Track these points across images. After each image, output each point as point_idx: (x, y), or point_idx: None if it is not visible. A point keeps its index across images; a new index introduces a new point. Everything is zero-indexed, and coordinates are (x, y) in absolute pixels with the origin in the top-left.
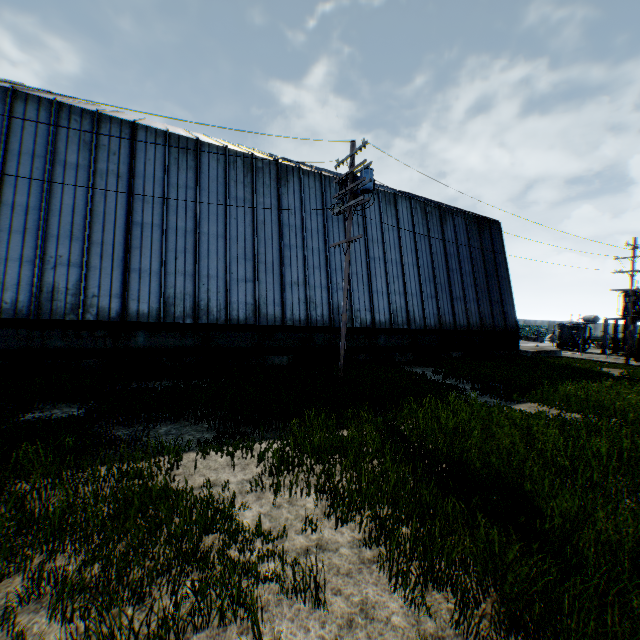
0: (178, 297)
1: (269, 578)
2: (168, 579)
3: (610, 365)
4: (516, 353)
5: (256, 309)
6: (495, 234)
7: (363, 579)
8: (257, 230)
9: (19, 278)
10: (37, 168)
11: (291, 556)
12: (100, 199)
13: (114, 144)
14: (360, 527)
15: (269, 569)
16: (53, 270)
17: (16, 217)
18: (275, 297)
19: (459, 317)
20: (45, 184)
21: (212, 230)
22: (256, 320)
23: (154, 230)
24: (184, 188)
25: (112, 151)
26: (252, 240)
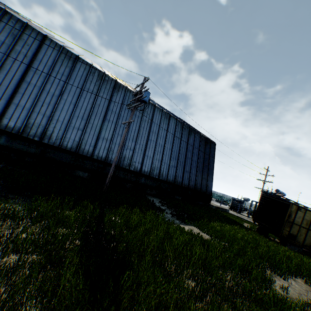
0: (35, 125)
1: None
2: None
3: (246, 221)
4: (208, 205)
5: (79, 144)
6: (212, 148)
7: None
8: (94, 107)
9: None
10: None
11: None
12: (10, 63)
13: (30, 41)
14: (0, 262)
15: None
16: None
17: None
18: (92, 142)
19: (185, 180)
20: None
21: (69, 99)
22: (77, 150)
23: (35, 88)
24: (61, 74)
25: (27, 43)
26: (89, 111)
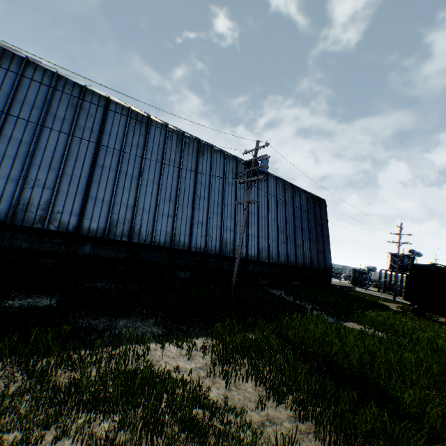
0: (120, 221)
1: (249, 443)
2: (185, 443)
3: (385, 300)
4: (330, 286)
5: (172, 236)
6: (322, 208)
7: (307, 445)
8: (180, 183)
9: (3, 191)
10: (34, 115)
11: (255, 427)
12: (76, 144)
13: (92, 109)
14: (291, 407)
15: (249, 436)
16: (31, 189)
17: (10, 146)
18: (186, 230)
19: (299, 258)
20: (38, 127)
21: (150, 178)
22: (171, 244)
23: (110, 172)
24: (136, 147)
25: (90, 113)
26: (176, 189)
